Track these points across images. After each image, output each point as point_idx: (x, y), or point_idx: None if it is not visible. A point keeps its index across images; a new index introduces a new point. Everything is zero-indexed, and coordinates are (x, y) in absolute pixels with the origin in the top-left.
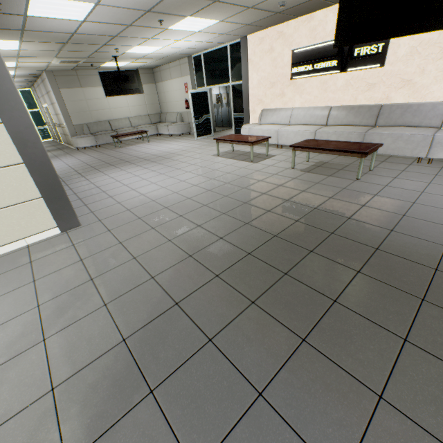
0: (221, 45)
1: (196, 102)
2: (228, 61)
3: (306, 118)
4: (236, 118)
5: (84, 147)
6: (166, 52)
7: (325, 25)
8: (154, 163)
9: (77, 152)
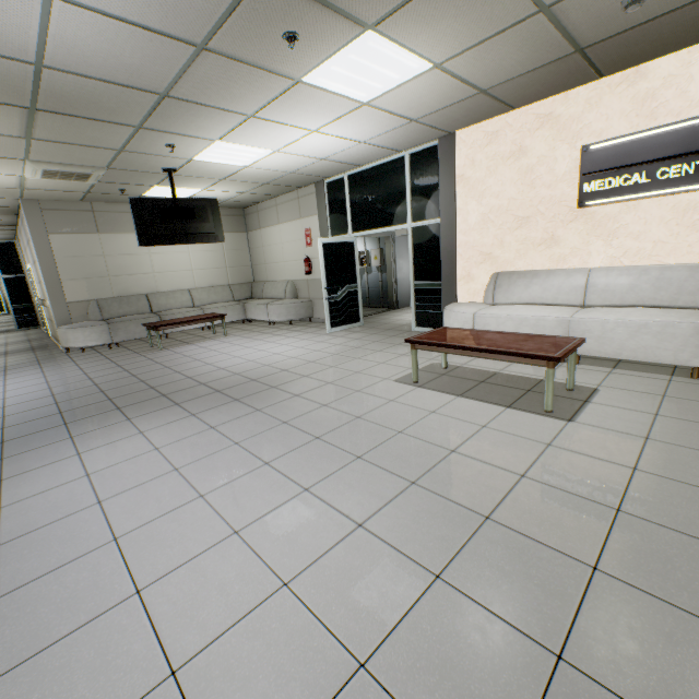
0: (391, 156)
1: (333, 261)
2: (406, 183)
3: (642, 290)
4: (420, 290)
5: (82, 346)
6: (277, 168)
7: (686, 83)
8: (236, 406)
9: (61, 359)
